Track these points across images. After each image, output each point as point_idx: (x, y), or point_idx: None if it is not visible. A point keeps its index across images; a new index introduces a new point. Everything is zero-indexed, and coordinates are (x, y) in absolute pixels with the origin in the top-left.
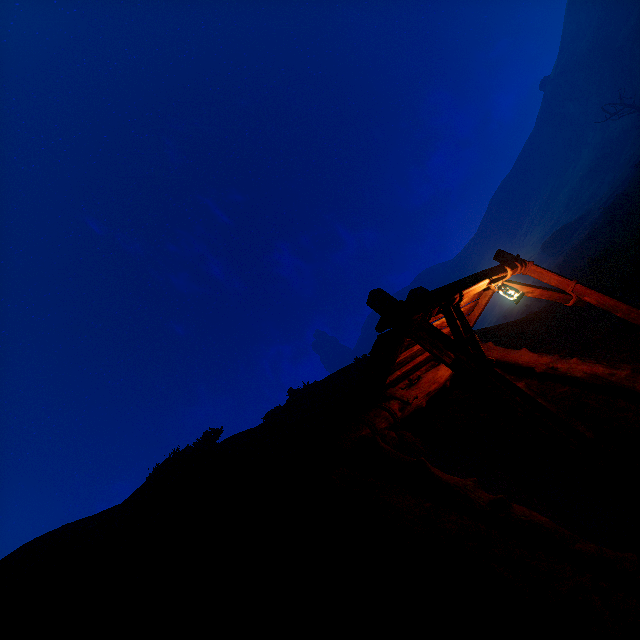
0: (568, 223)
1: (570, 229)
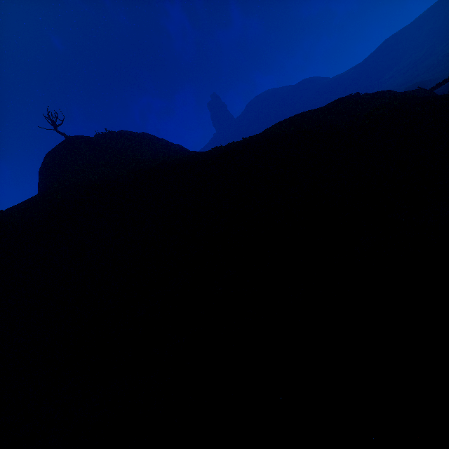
0: (426, 80)
1: (424, 84)
